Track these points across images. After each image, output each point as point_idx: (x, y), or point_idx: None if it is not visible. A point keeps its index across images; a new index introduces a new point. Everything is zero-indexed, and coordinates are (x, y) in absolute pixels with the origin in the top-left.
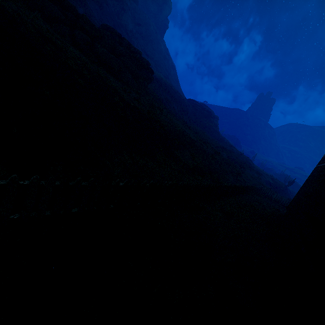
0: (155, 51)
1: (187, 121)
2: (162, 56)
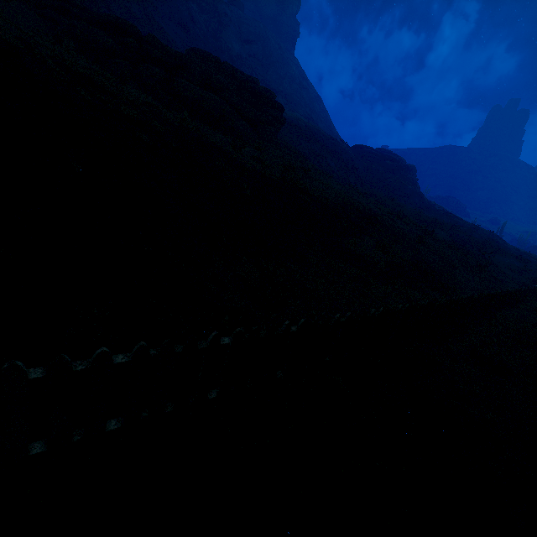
0: (282, 78)
1: (357, 185)
2: (296, 83)
